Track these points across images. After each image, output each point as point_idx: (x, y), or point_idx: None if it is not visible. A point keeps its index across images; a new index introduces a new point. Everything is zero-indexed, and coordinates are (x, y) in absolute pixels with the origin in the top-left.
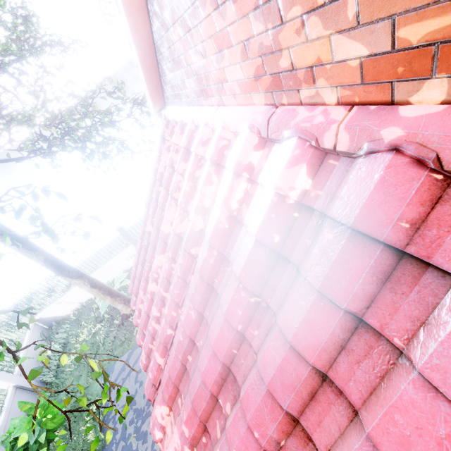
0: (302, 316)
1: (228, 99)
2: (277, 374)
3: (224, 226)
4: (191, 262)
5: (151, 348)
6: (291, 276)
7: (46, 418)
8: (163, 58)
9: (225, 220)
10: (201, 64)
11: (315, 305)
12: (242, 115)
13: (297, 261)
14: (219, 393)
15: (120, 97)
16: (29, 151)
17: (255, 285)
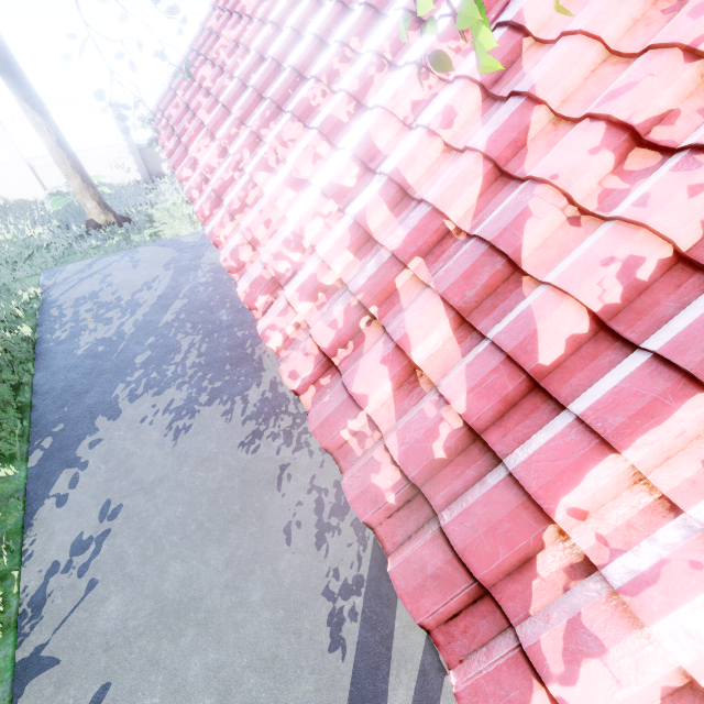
0: None
1: None
2: None
3: None
4: (277, 4)
5: (187, 128)
6: None
7: None
8: None
9: None
10: None
11: None
12: None
13: None
14: (285, 61)
15: None
16: None
17: None
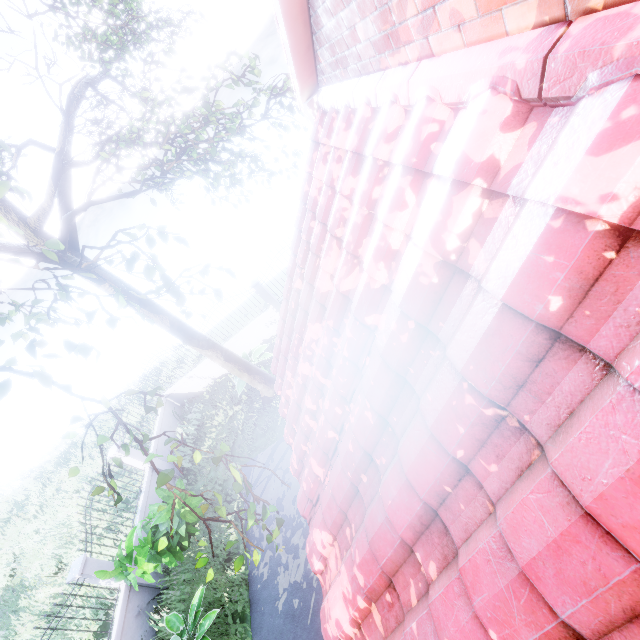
0: (625, 464)
1: (444, 38)
2: (548, 555)
3: (430, 280)
4: (365, 337)
5: (304, 450)
6: (587, 379)
7: (185, 510)
8: None
9: (433, 270)
10: None
11: None
12: (476, 63)
13: (608, 350)
14: (416, 543)
15: (252, 82)
16: (142, 182)
17: (497, 387)
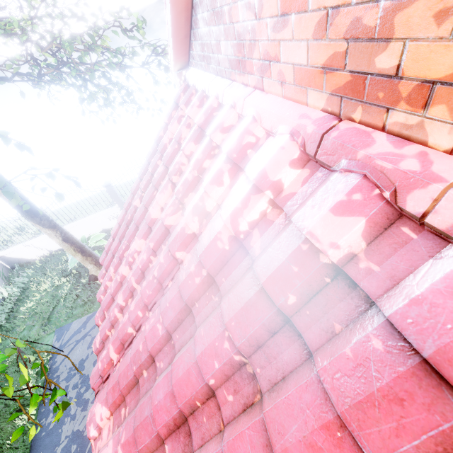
0: (304, 432)
1: (272, 84)
2: None
3: (224, 246)
4: (173, 266)
5: (107, 335)
6: (298, 357)
7: None
8: (200, 2)
9: (227, 240)
10: (250, 26)
11: (327, 430)
12: (286, 113)
13: (313, 344)
14: (167, 437)
15: (137, 39)
16: (14, 73)
17: (245, 343)
